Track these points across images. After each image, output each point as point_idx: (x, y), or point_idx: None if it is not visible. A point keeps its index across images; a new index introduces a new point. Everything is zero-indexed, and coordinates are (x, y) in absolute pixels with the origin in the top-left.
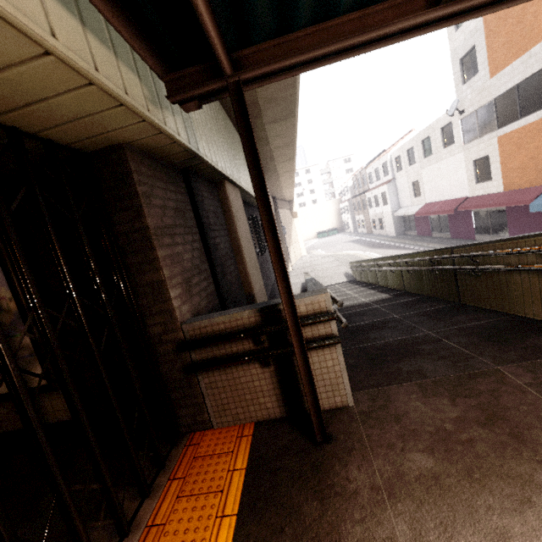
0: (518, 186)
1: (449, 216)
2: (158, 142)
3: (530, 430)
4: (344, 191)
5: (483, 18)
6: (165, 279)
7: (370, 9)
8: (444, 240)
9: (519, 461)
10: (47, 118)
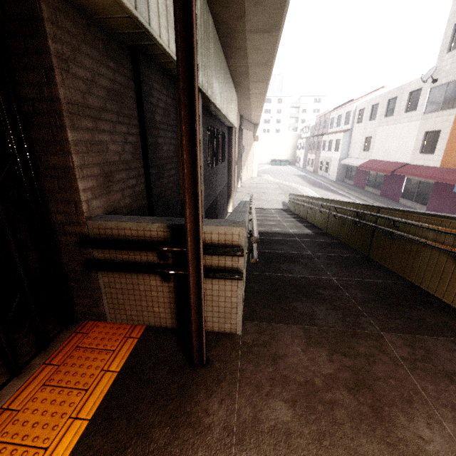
0: (453, 166)
1: (385, 176)
2: None
3: (391, 407)
4: (305, 129)
5: None
6: (74, 166)
7: None
8: (373, 195)
9: (371, 438)
10: None
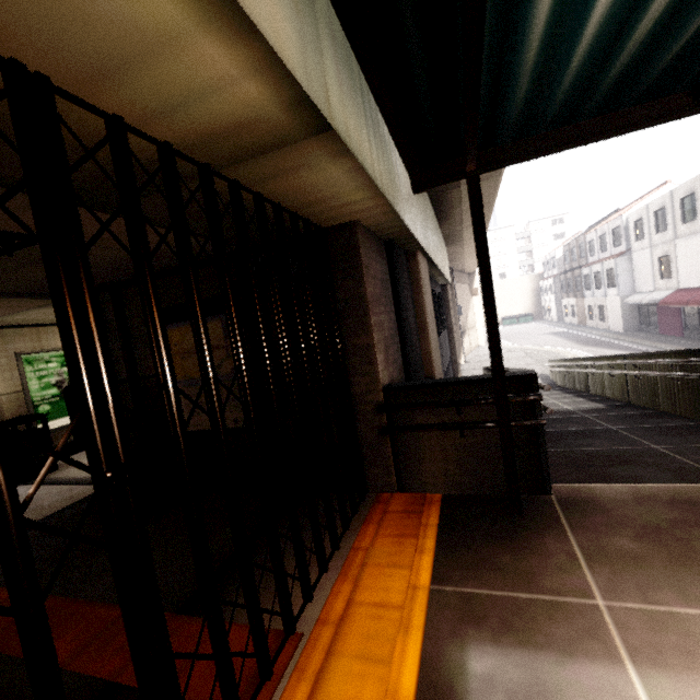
0: None
1: None
2: (382, 219)
3: None
4: (548, 264)
5: None
6: (374, 343)
7: (614, 114)
8: None
9: None
10: (320, 206)
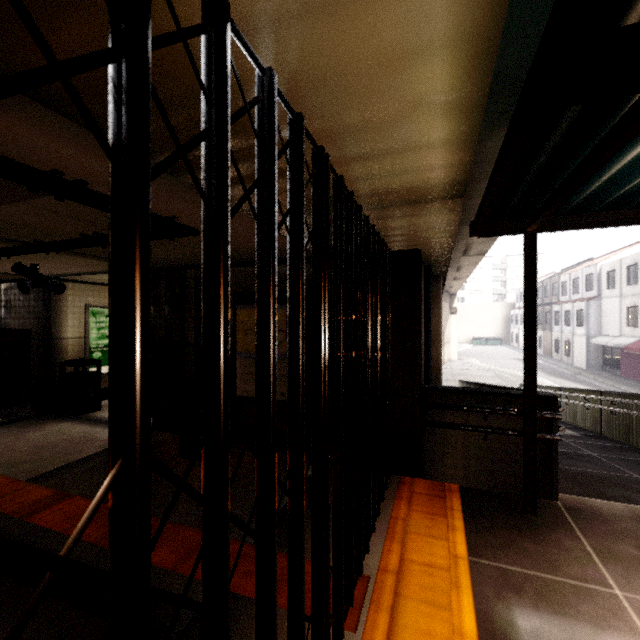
0: None
1: None
2: (438, 251)
3: None
4: (521, 296)
5: None
6: (418, 349)
7: None
8: None
9: None
10: (405, 237)
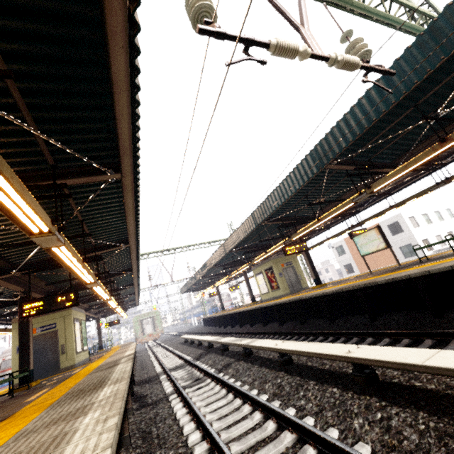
0: None
1: None
2: None
3: None
4: None
5: (352, 257)
6: None
7: None
8: None
9: None
10: None
